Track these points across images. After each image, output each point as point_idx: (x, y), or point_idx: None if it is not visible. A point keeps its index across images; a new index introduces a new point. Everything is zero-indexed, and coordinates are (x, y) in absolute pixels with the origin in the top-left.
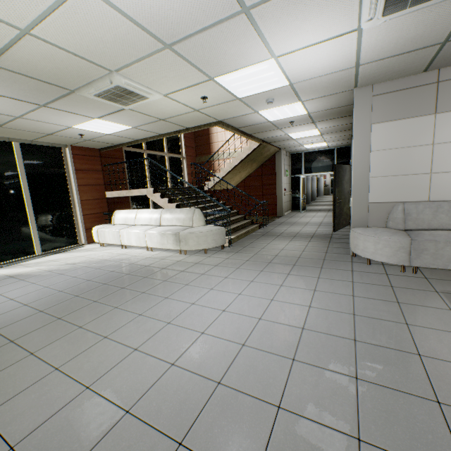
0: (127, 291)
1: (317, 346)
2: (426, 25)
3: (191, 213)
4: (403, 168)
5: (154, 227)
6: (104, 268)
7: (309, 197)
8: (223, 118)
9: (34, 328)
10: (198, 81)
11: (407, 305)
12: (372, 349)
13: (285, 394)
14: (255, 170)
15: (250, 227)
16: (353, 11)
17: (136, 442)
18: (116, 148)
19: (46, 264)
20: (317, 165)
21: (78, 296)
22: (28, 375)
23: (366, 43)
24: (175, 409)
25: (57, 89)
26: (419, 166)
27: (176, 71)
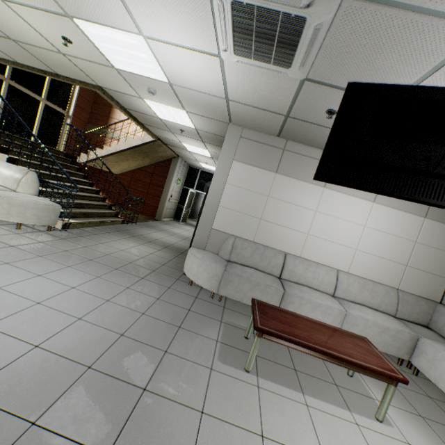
0: None
1: (29, 373)
2: (272, 90)
3: (21, 173)
4: (245, 207)
5: None
6: None
7: (197, 213)
8: (103, 84)
9: None
10: (49, 7)
11: (185, 331)
12: (98, 381)
13: None
14: (148, 166)
15: (109, 219)
16: (211, 30)
17: None
18: None
19: None
20: (208, 186)
21: None
22: None
23: (230, 78)
24: None
25: None
26: (255, 210)
27: None
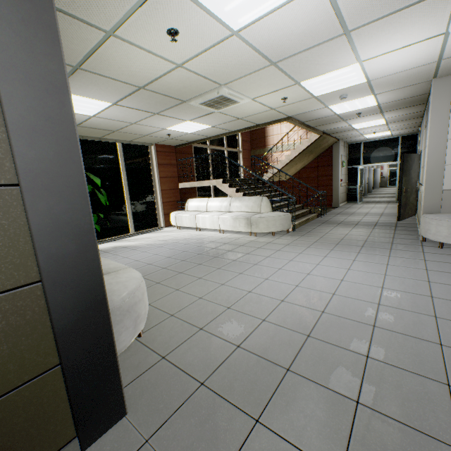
0: (220, 259)
1: (397, 298)
2: None
3: (259, 200)
4: None
5: (225, 213)
6: (192, 244)
7: (365, 189)
8: (293, 114)
9: (168, 277)
10: (285, 86)
11: None
12: (448, 303)
13: (376, 321)
14: (310, 162)
15: (309, 216)
16: (442, 21)
17: (278, 333)
18: (190, 145)
19: (143, 240)
20: (377, 155)
21: (184, 260)
22: (184, 300)
23: None
24: (296, 321)
25: (174, 101)
26: None
27: (271, 80)
